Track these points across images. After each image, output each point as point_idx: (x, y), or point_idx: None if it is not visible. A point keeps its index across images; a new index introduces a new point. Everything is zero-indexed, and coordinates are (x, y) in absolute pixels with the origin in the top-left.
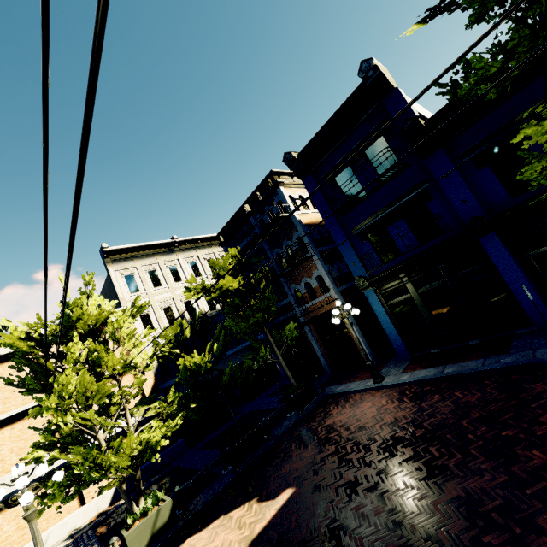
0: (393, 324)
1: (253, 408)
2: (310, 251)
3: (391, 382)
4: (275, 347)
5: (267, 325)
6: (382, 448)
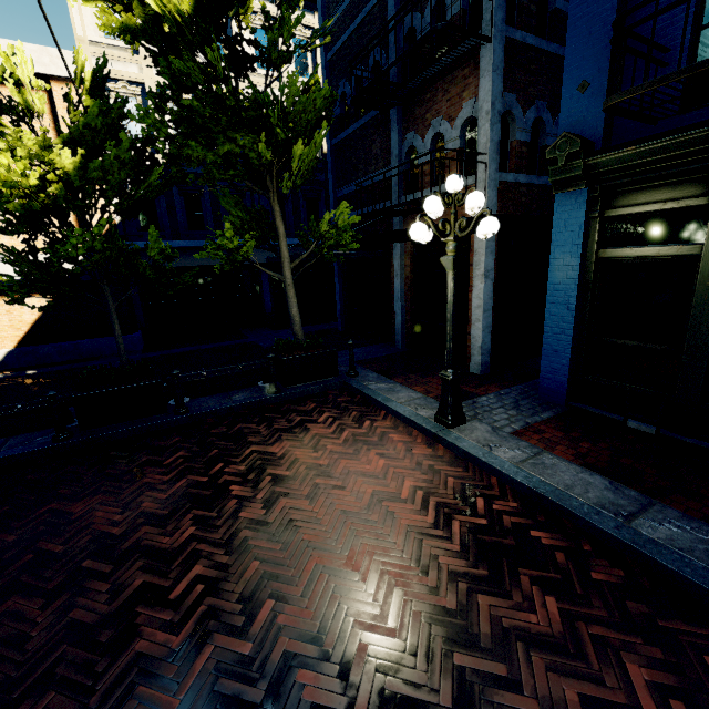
0: (577, 313)
1: (261, 341)
2: (484, 25)
3: (467, 443)
4: (284, 247)
5: (274, 183)
6: (213, 694)
